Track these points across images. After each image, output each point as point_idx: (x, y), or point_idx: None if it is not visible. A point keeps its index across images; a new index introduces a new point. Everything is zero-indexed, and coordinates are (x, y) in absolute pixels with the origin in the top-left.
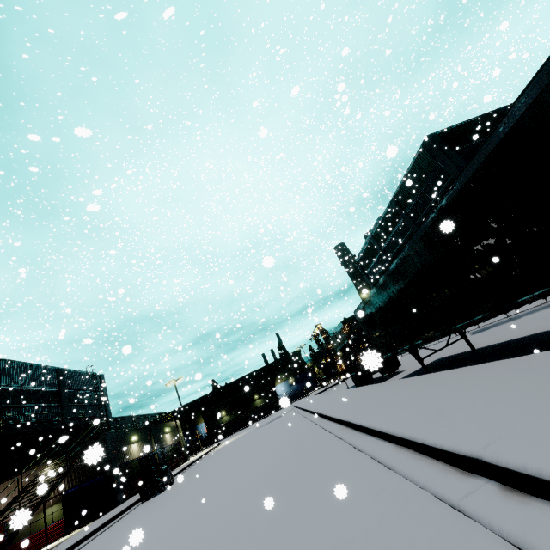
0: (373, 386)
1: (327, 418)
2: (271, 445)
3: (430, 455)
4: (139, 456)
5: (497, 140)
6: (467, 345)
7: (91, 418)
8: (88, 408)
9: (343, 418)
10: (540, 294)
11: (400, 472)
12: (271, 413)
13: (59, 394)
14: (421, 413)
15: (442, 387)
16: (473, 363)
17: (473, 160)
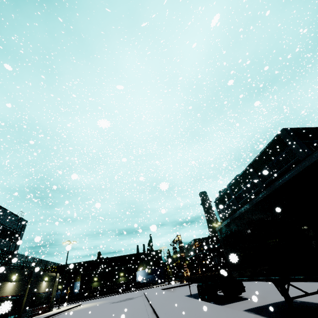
0: (226, 310)
1: None
2: None
3: None
4: (10, 295)
5: None
6: None
7: (1, 250)
8: (3, 241)
9: None
10: None
11: None
12: (127, 292)
13: None
14: None
15: None
16: None
17: None
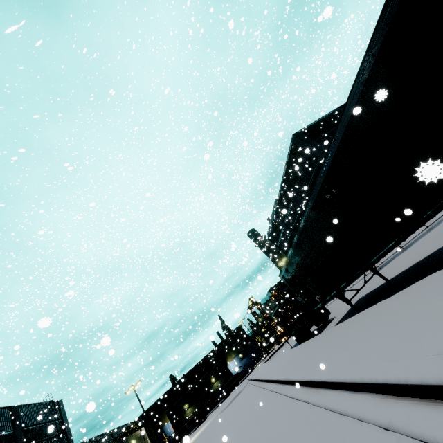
0: (316, 338)
1: (285, 382)
2: (237, 430)
3: (434, 398)
4: None
5: (359, 89)
6: (378, 280)
7: None
8: (48, 442)
9: (302, 378)
10: (440, 206)
11: (408, 432)
12: (230, 393)
13: (14, 436)
14: (388, 349)
15: (389, 316)
16: (396, 291)
17: (345, 112)
